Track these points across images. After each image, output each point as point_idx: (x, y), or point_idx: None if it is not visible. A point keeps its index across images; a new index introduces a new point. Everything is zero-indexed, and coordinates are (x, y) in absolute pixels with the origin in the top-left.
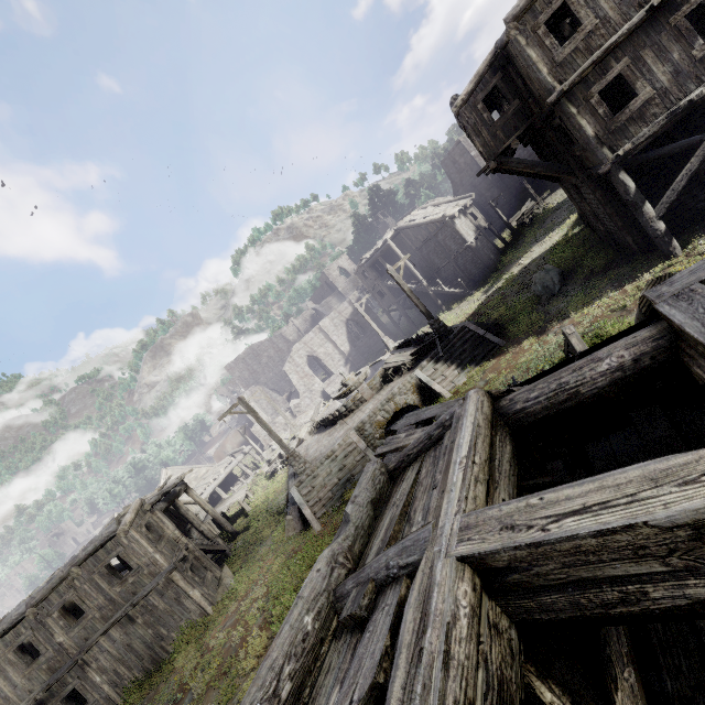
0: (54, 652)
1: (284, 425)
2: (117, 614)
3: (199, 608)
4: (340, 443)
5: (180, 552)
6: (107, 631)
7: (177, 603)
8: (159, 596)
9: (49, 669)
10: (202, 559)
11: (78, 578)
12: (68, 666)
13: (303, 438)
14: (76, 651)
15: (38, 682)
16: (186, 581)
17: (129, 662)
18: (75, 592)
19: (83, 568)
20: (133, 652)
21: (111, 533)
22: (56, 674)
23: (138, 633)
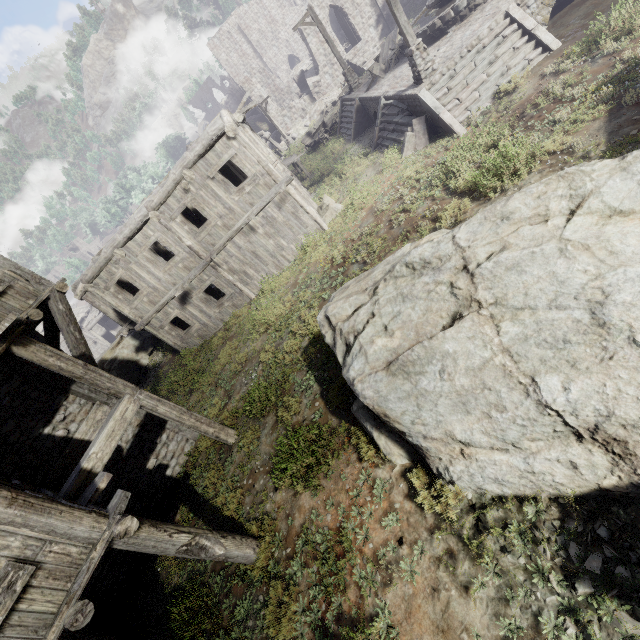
0: (186, 254)
1: (301, 112)
2: (238, 223)
3: (315, 224)
4: (492, 26)
5: (284, 173)
6: (232, 239)
7: (295, 217)
8: (276, 209)
9: (184, 268)
10: (299, 189)
11: (192, 184)
12: (203, 266)
13: (379, 76)
14: (206, 255)
15: (178, 278)
16: (301, 197)
17: (256, 266)
18: (193, 197)
19: (194, 173)
20: (258, 259)
21: (218, 132)
22: (193, 272)
23: (260, 243)
